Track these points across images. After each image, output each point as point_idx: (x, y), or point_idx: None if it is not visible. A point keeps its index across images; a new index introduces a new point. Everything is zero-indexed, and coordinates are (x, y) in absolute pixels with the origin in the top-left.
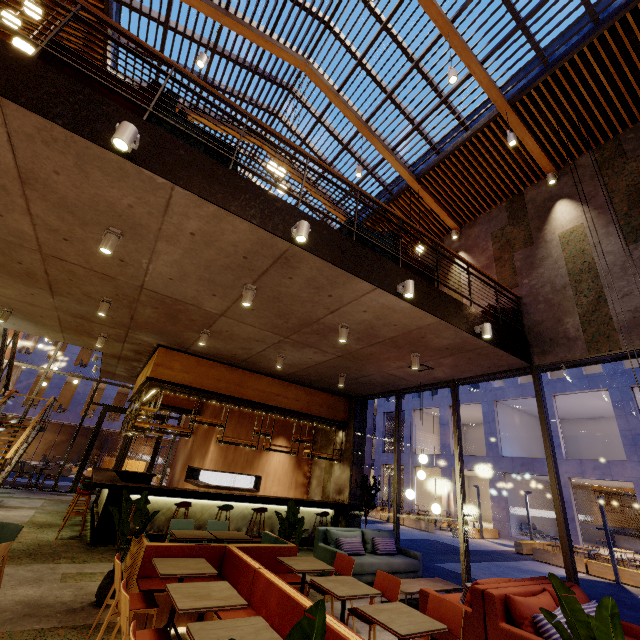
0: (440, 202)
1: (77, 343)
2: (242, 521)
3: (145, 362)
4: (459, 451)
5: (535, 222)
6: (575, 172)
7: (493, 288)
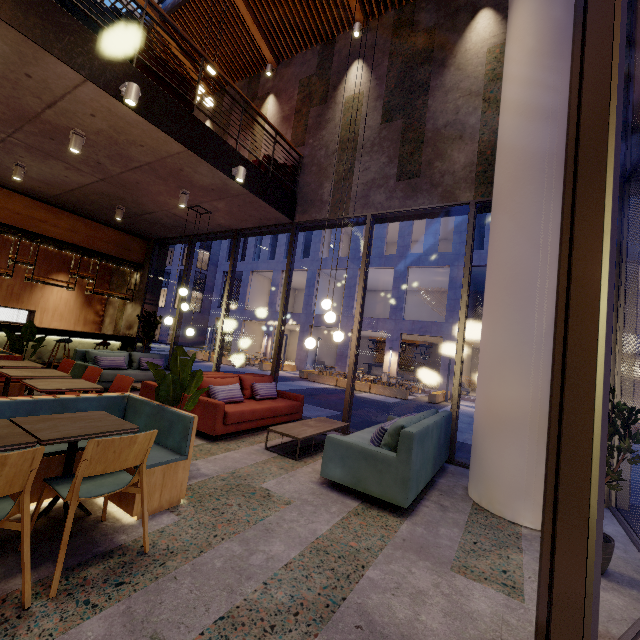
0: (258, 18)
1: None
2: None
3: None
4: (229, 291)
5: (334, 78)
6: (377, 31)
7: (273, 138)
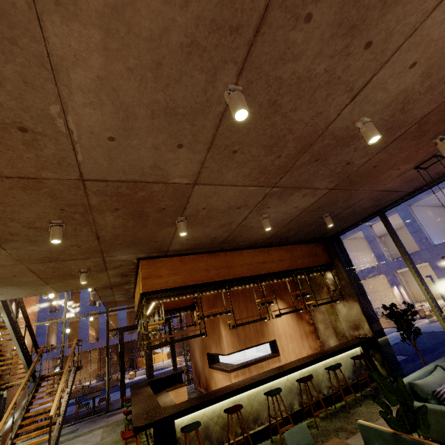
0: None
1: (68, 289)
2: (290, 395)
3: (134, 282)
4: None
5: None
6: None
7: None
